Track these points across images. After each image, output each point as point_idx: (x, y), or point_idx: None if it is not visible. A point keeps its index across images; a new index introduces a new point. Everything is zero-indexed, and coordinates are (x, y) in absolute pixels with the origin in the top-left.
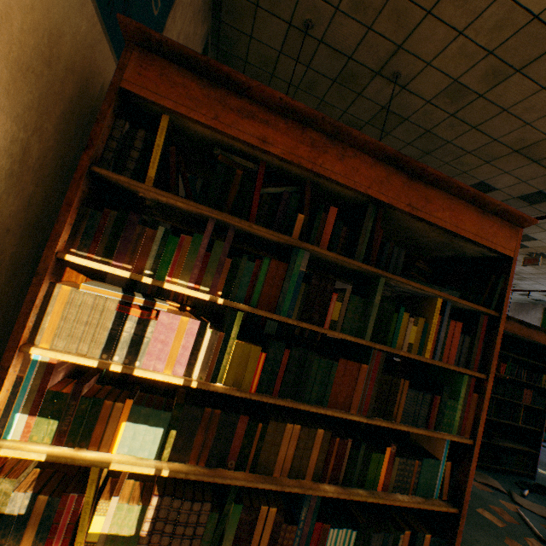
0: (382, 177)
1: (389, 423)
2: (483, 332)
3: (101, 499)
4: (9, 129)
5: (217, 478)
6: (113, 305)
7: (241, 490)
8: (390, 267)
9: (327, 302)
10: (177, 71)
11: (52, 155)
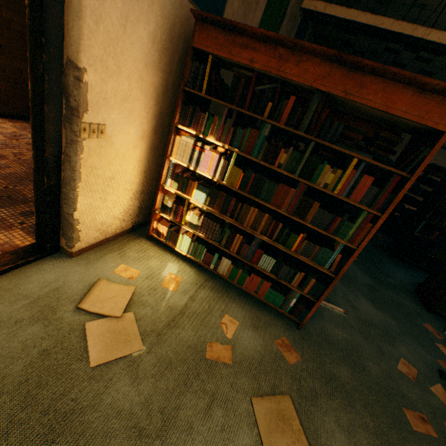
0: (326, 72)
1: (300, 221)
2: (392, 187)
3: (188, 211)
4: (161, 76)
5: (221, 216)
6: (191, 145)
7: (233, 228)
8: (328, 135)
9: (278, 153)
10: (214, 30)
11: (177, 80)
